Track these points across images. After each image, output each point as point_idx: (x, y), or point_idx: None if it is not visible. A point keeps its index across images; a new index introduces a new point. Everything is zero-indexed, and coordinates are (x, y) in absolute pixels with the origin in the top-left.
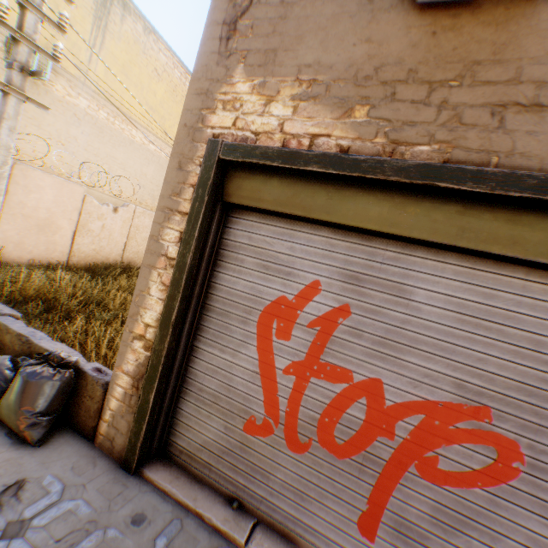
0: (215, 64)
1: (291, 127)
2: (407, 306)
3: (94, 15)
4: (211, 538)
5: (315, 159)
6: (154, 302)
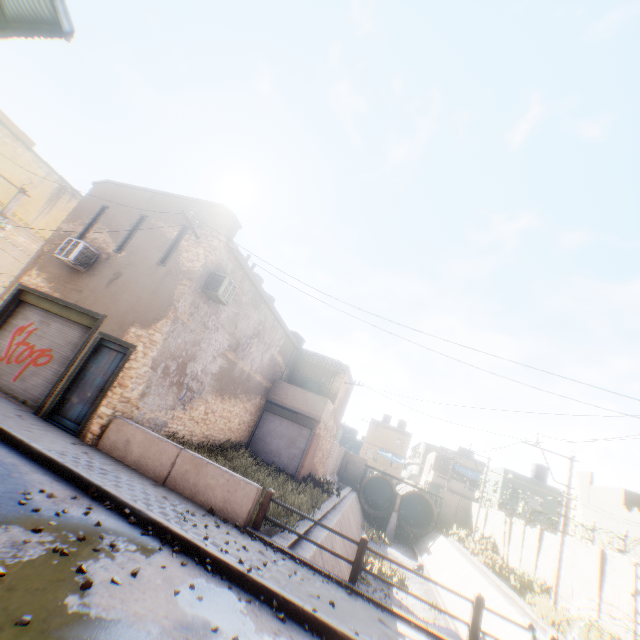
0: (33, 265)
1: (41, 284)
2: (50, 328)
3: (50, 198)
4: None
5: (40, 292)
6: None
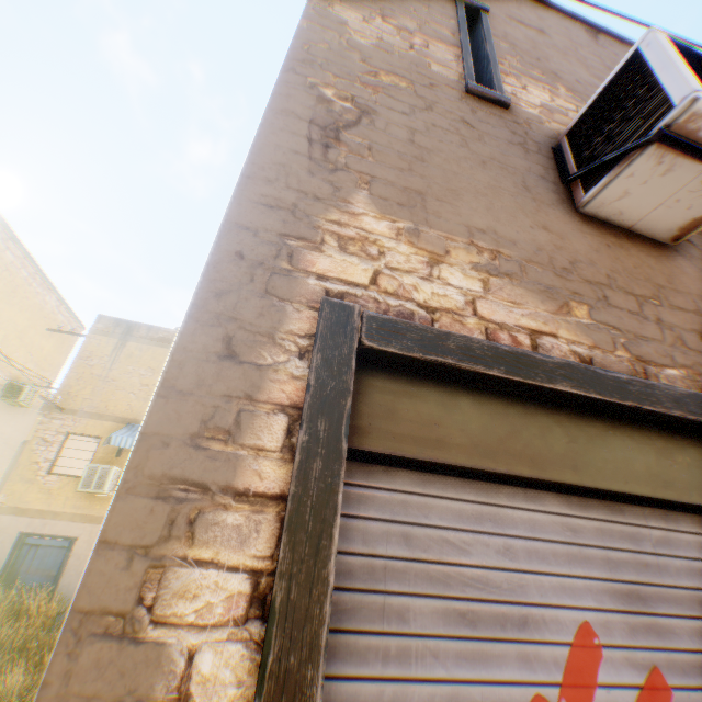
0: (305, 169)
1: (490, 310)
2: None
3: None
4: None
5: (560, 371)
6: None
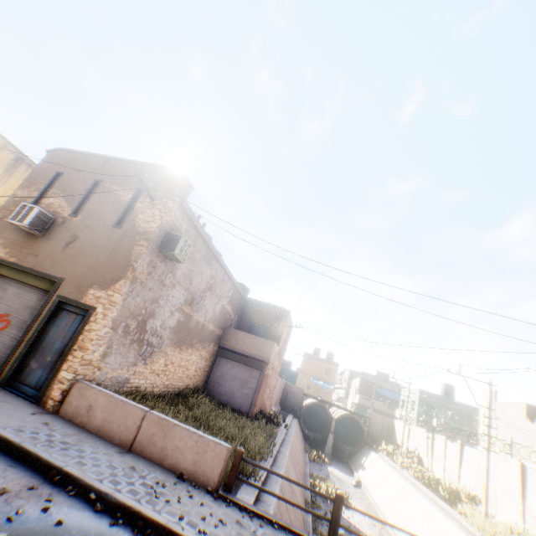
0: None
1: None
2: (7, 293)
3: (7, 168)
4: None
5: None
6: None
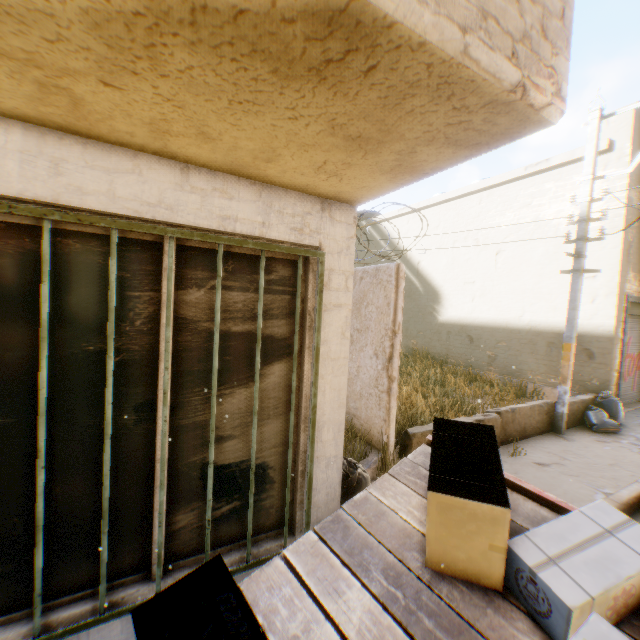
0: (624, 265)
1: (636, 289)
2: (634, 332)
3: None
4: (632, 411)
5: None
6: (616, 356)
